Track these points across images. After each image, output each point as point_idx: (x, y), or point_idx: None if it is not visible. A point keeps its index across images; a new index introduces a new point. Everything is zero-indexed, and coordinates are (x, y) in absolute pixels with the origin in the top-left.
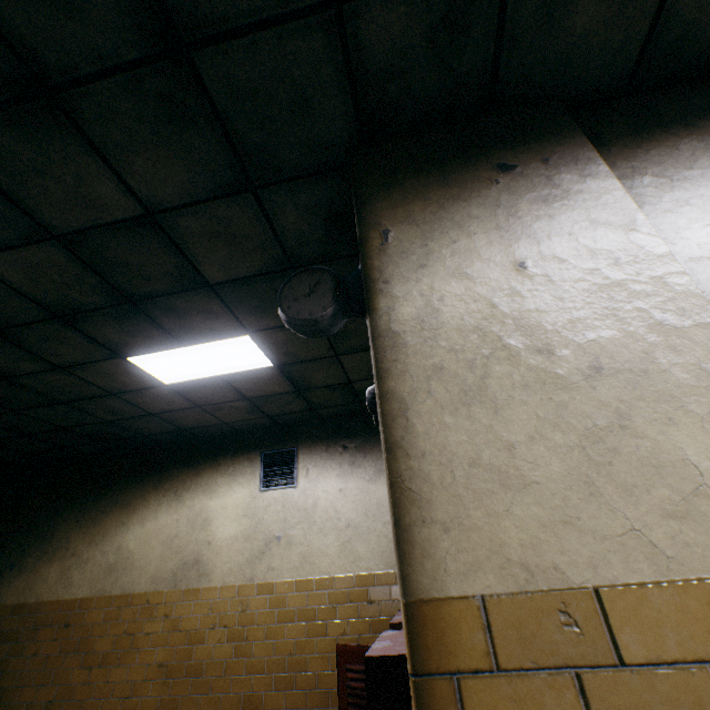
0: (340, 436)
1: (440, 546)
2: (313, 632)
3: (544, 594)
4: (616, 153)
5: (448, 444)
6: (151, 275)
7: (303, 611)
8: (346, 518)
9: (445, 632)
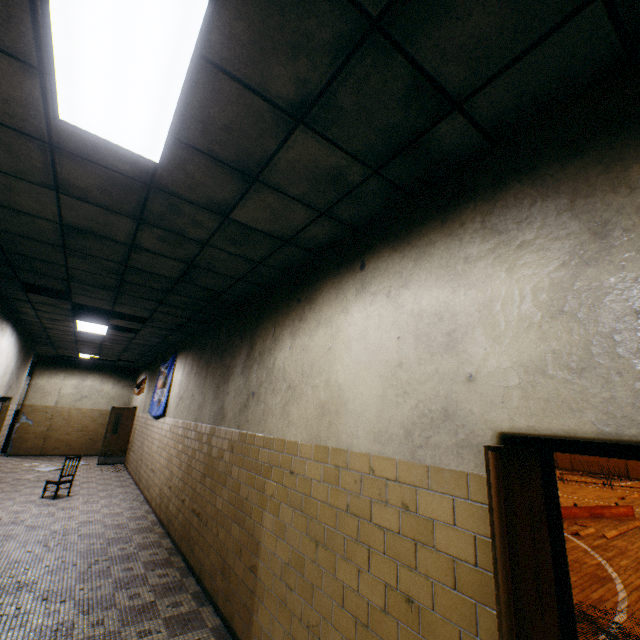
0: None
1: (28, 401)
2: None
3: (33, 404)
4: (71, 369)
5: (32, 395)
6: None
7: None
8: None
9: (25, 405)
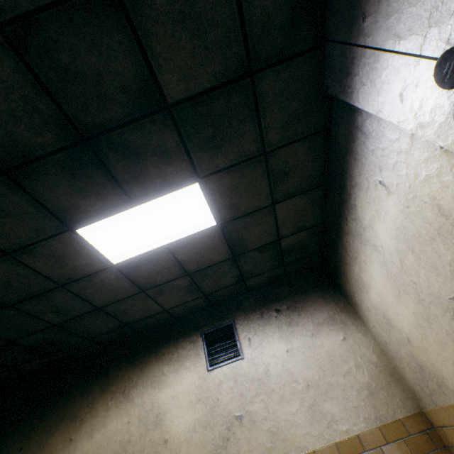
0: (269, 302)
1: None
2: None
3: None
4: None
5: None
6: (107, 94)
7: None
8: (303, 379)
9: None
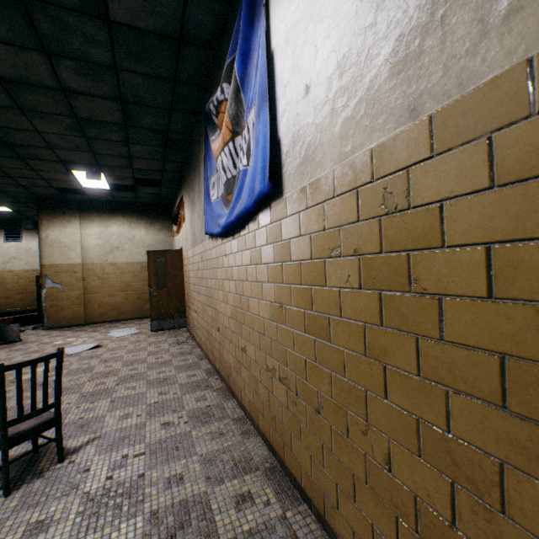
0: None
1: (45, 260)
2: (31, 282)
3: (54, 264)
4: (86, 213)
5: (47, 252)
6: None
7: (27, 277)
8: None
9: (44, 266)
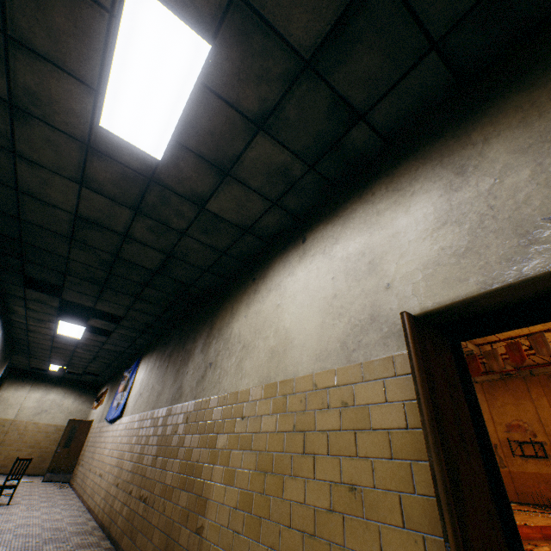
0: None
1: None
2: None
3: None
4: (38, 382)
5: None
6: None
7: None
8: None
9: None
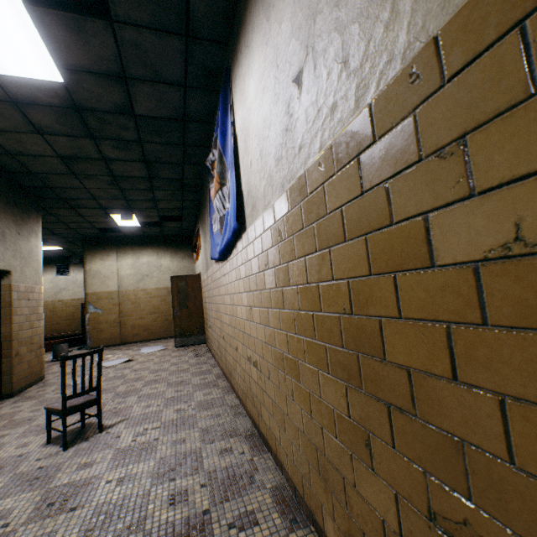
0: None
1: (88, 289)
2: (77, 309)
3: (95, 292)
4: (121, 247)
5: (90, 282)
6: None
7: (74, 305)
8: None
9: (88, 294)
